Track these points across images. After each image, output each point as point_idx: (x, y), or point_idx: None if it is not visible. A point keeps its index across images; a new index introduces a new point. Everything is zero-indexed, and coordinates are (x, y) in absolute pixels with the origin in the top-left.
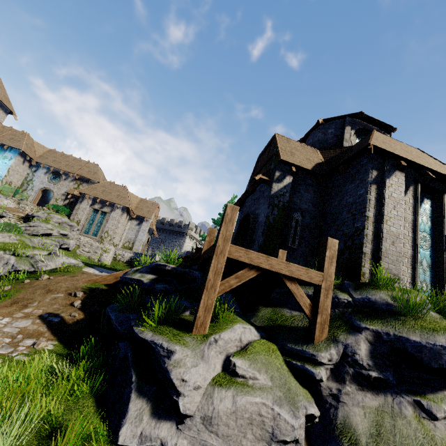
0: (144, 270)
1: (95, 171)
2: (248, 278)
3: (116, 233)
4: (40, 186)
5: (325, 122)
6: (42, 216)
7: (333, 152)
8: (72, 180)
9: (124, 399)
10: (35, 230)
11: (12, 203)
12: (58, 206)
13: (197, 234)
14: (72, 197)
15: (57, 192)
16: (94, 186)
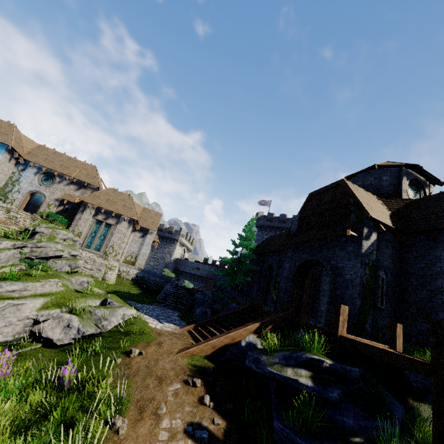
0: (291, 363)
1: (93, 174)
2: None
3: (121, 248)
4: (28, 188)
5: (378, 167)
6: (46, 232)
7: (396, 203)
8: (68, 184)
9: None
10: (43, 251)
11: None
12: (55, 215)
13: (187, 240)
14: (67, 203)
15: (49, 197)
16: (97, 193)
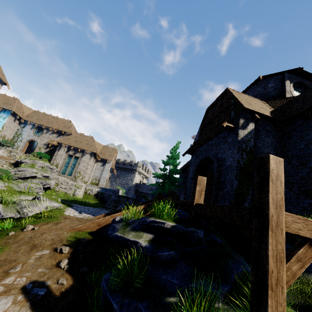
0: (137, 227)
1: (68, 125)
2: (311, 259)
3: (86, 173)
4: (27, 138)
5: (264, 78)
6: (28, 162)
7: (279, 102)
8: (52, 133)
9: None
10: (22, 174)
11: (5, 152)
12: (41, 153)
13: (143, 170)
14: (51, 146)
15: (40, 142)
16: (68, 137)
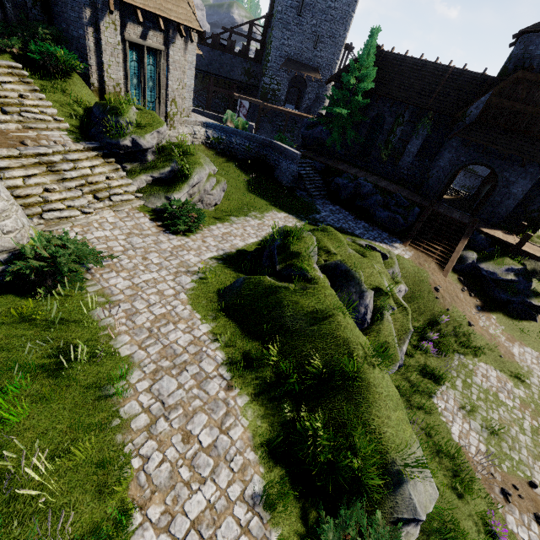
0: (509, 272)
1: None
2: None
3: (184, 100)
4: None
5: None
6: (155, 142)
7: None
8: None
9: (533, 319)
10: (200, 190)
11: None
12: (45, 48)
13: None
14: None
15: None
16: None
